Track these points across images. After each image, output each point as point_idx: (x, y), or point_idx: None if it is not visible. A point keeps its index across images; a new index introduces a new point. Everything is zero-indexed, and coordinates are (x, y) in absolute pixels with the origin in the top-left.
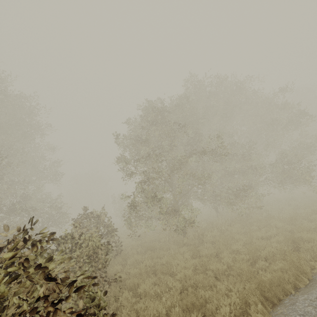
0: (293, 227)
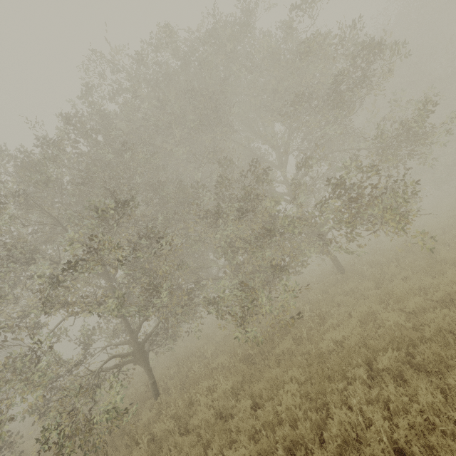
0: (304, 431)
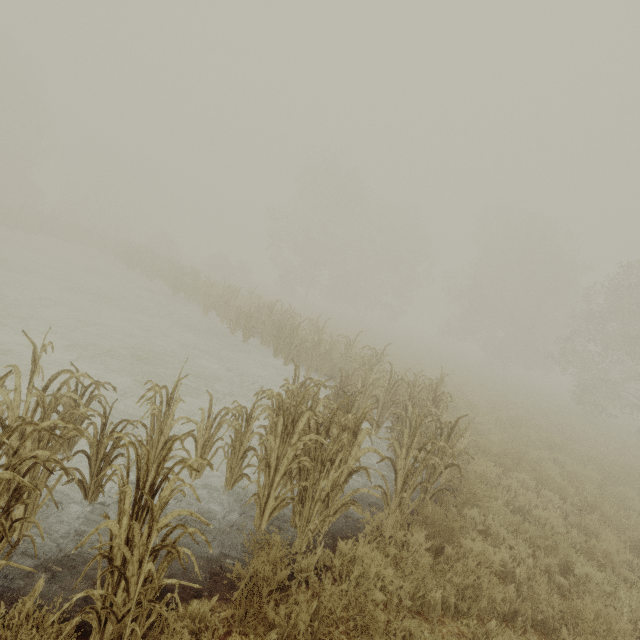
0: None
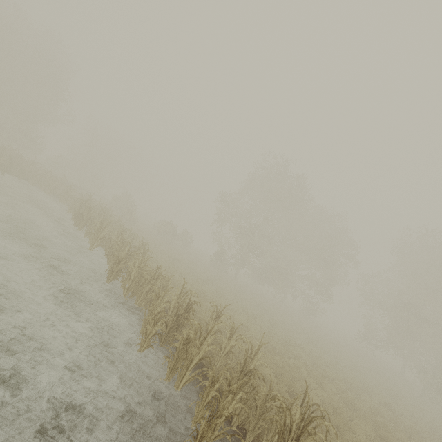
0: None
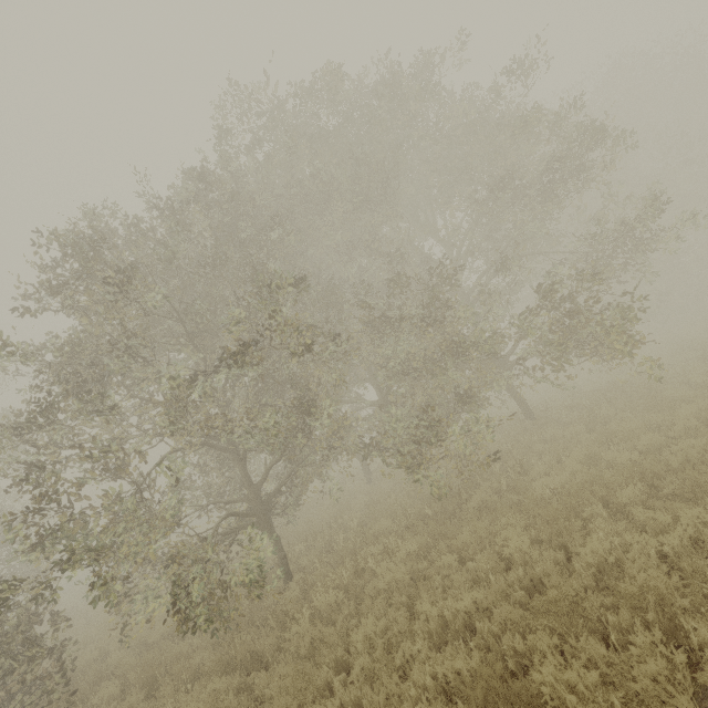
0: (549, 566)
